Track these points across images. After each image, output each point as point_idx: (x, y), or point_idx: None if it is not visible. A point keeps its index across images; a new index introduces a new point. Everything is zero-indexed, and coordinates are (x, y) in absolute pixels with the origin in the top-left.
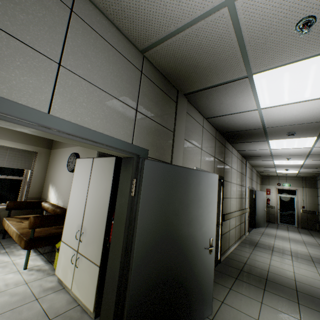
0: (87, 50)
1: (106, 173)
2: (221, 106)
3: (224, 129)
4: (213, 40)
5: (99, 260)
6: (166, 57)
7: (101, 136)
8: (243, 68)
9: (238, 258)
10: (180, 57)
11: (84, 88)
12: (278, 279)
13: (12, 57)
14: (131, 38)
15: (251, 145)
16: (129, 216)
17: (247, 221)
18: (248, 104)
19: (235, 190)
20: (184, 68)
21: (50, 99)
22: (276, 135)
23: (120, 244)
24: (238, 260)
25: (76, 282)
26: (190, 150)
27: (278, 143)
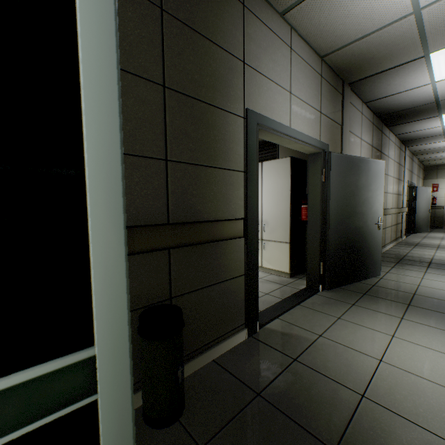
0: (298, 75)
1: (282, 172)
2: (387, 88)
3: (384, 111)
4: (394, 37)
5: (288, 239)
6: (344, 56)
7: (309, 138)
8: (420, 51)
9: (396, 253)
10: (358, 54)
11: (299, 105)
12: (443, 262)
13: (278, 97)
14: (317, 50)
15: (416, 125)
16: (322, 197)
17: (404, 224)
18: (420, 80)
19: (392, 185)
20: (358, 62)
21: (289, 118)
22: None
23: (317, 216)
24: (396, 254)
25: (266, 260)
26: (352, 142)
27: None
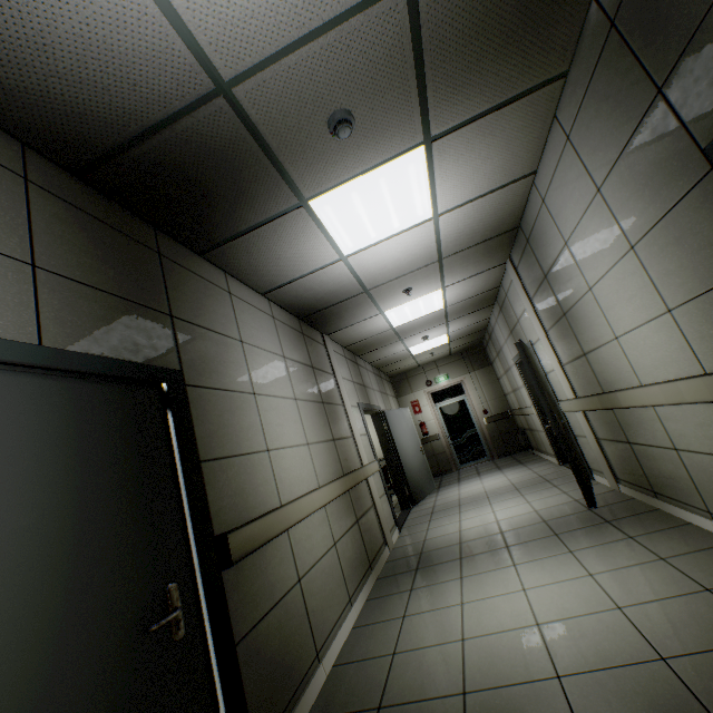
0: None
1: None
2: None
3: (59, 130)
4: None
5: None
6: None
7: None
8: None
9: (357, 688)
10: None
11: None
12: None
13: None
14: None
15: (276, 247)
16: None
17: (384, 500)
18: None
19: (296, 420)
20: None
21: None
22: (305, 151)
23: None
24: (353, 703)
25: None
26: None
27: (346, 215)
